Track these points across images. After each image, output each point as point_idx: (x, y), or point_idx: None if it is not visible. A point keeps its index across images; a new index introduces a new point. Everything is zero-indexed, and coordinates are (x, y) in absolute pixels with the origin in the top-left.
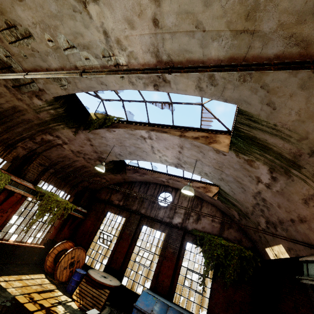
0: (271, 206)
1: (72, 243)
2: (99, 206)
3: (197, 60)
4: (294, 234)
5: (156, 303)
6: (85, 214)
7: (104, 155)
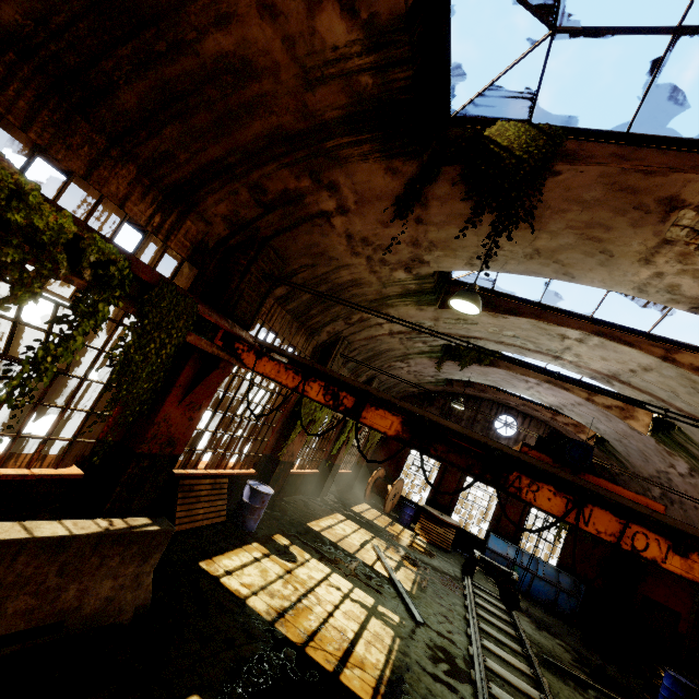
0: (676, 487)
1: (384, 470)
2: None
3: (658, 396)
4: (692, 517)
5: (509, 548)
6: None
7: (443, 374)
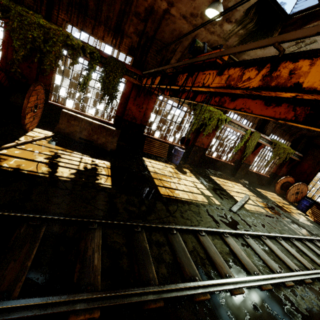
0: None
1: (293, 179)
2: (318, 152)
3: None
4: None
5: None
6: (300, 157)
7: None
